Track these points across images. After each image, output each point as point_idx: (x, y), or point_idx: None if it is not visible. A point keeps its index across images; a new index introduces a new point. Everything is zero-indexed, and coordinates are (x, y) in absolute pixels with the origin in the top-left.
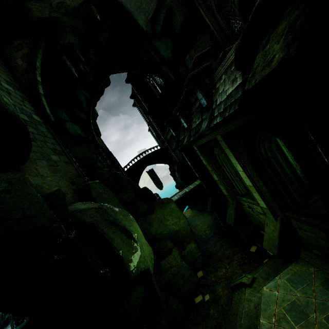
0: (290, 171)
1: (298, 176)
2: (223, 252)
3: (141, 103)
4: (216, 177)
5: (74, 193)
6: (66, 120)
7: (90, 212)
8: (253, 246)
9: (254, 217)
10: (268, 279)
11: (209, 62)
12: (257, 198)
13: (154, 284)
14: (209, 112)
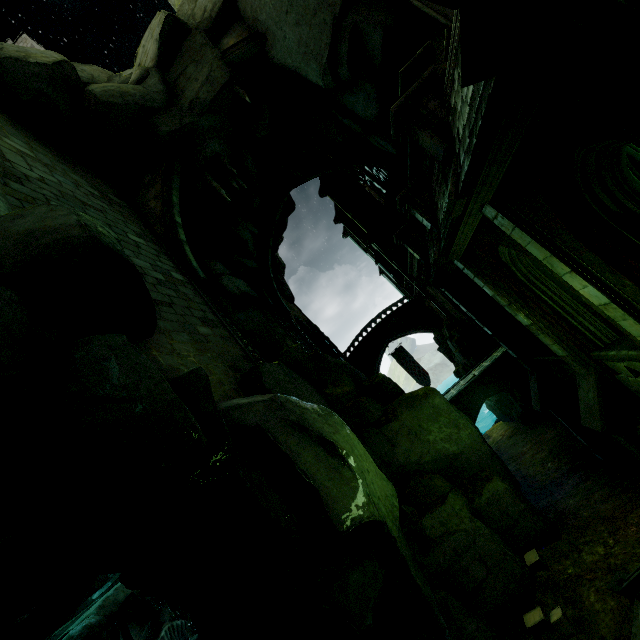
0: None
1: None
2: (594, 507)
3: (356, 226)
4: (523, 317)
5: (237, 384)
6: (222, 274)
7: (256, 408)
8: None
9: None
10: None
11: (429, 68)
12: (635, 332)
13: (408, 565)
14: (452, 165)
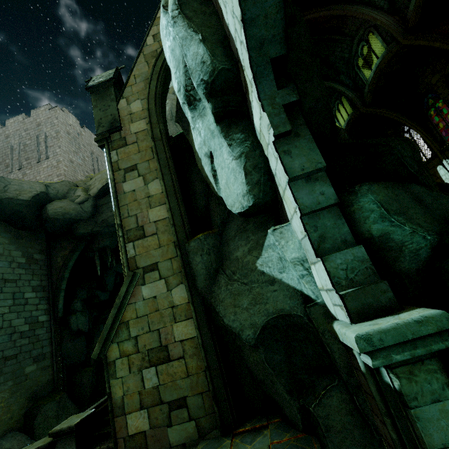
0: None
1: None
2: None
3: None
4: None
5: (25, 413)
6: (77, 310)
7: None
8: None
9: None
10: None
11: None
12: None
13: None
14: None
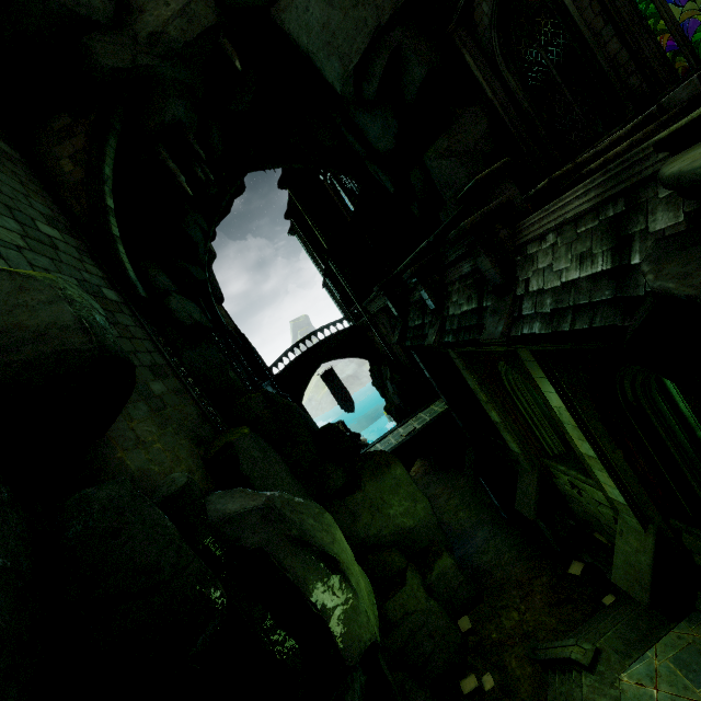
0: (683, 434)
1: (698, 442)
2: (506, 570)
3: (309, 229)
4: (496, 415)
5: (204, 465)
6: (167, 290)
7: (251, 520)
8: (574, 562)
9: (581, 505)
10: (630, 657)
11: (508, 193)
12: (603, 480)
13: (379, 659)
14: (506, 302)
